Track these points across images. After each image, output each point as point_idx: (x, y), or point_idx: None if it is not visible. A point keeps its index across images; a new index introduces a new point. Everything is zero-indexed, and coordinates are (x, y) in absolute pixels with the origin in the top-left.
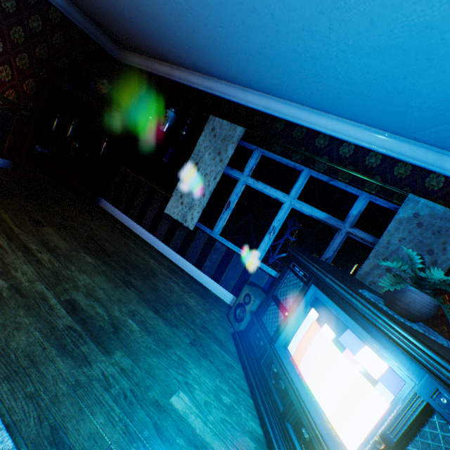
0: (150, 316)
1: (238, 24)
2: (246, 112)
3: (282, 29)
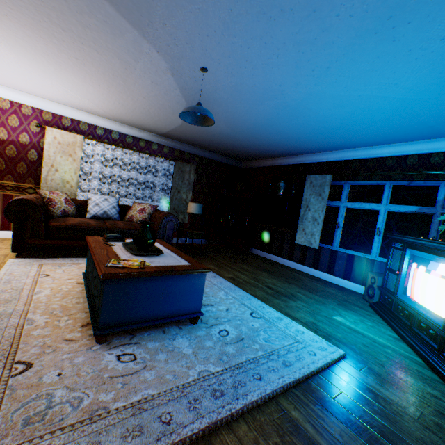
0: (308, 293)
1: (308, 134)
2: (329, 164)
3: (331, 129)
